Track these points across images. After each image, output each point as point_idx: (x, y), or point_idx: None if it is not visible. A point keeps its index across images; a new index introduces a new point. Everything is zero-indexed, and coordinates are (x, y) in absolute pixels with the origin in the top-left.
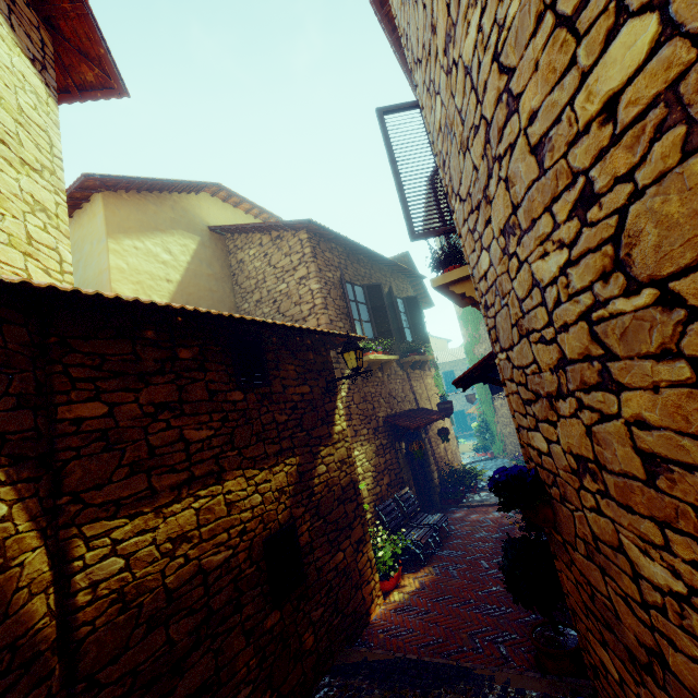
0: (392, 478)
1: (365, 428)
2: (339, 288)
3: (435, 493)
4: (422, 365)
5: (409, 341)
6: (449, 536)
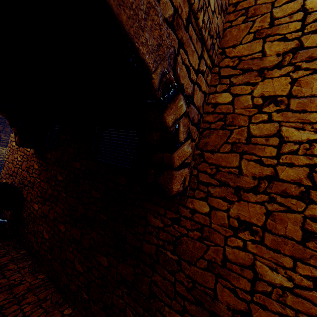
0: None
1: None
2: None
3: None
4: None
5: None
6: None
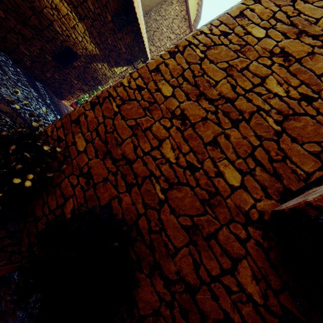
0: None
1: None
2: None
3: None
4: None
5: None
6: None
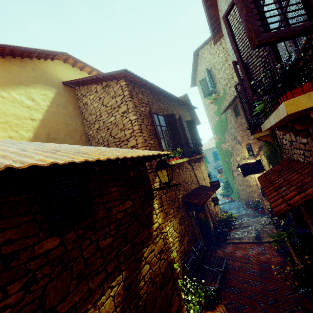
0: (189, 236)
1: (172, 208)
2: (149, 117)
3: (212, 235)
4: (199, 160)
5: (191, 146)
6: (227, 270)
